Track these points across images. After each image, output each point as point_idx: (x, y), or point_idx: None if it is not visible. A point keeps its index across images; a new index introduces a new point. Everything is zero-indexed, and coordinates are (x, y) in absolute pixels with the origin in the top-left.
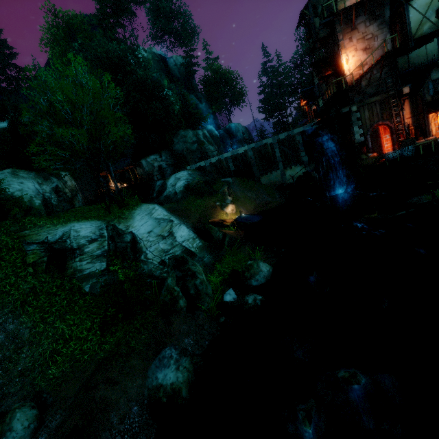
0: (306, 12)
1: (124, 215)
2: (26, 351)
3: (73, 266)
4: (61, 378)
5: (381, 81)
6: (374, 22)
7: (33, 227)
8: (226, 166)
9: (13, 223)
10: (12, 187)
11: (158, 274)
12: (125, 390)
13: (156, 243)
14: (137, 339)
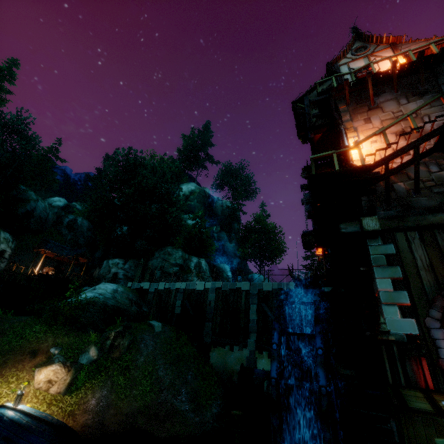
0: (301, 104)
1: None
2: None
3: None
4: None
5: None
6: (417, 98)
7: None
8: (173, 302)
9: None
10: None
11: None
12: None
13: None
14: None
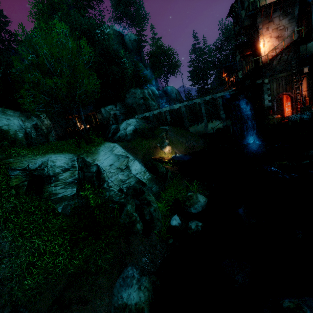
0: (236, 5)
1: (91, 150)
2: (6, 262)
3: (48, 190)
4: (35, 290)
5: (287, 62)
6: (286, 17)
7: (17, 156)
8: (165, 117)
9: (0, 151)
10: (1, 122)
11: (117, 199)
12: (94, 309)
13: (116, 174)
14: (103, 258)
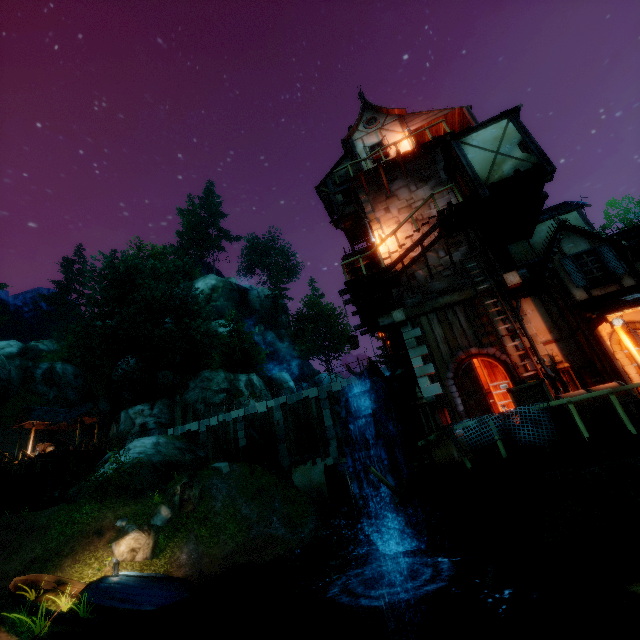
0: (325, 189)
1: None
2: None
3: None
4: None
5: (456, 267)
6: (423, 184)
7: None
8: (234, 436)
9: None
10: None
11: None
12: None
13: None
14: None
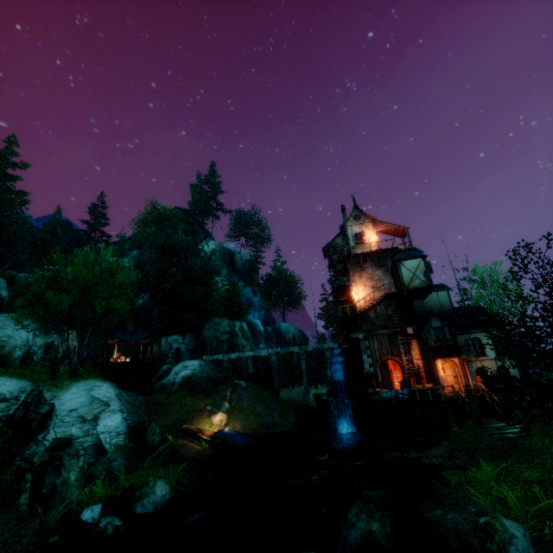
0: (327, 249)
1: (61, 384)
2: None
3: None
4: None
5: (388, 316)
6: (379, 268)
7: None
8: (245, 366)
9: None
10: (4, 331)
11: None
12: None
13: (70, 425)
14: None
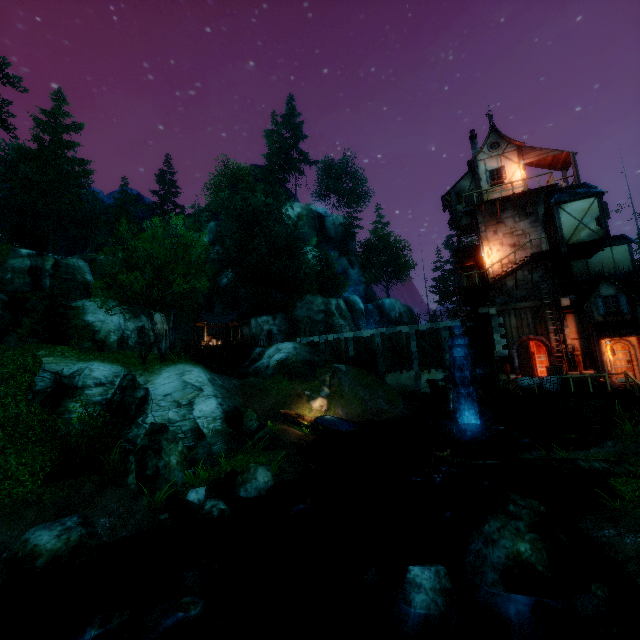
0: (448, 198)
1: (152, 369)
2: None
3: (67, 405)
4: None
5: (533, 284)
6: (525, 218)
7: (60, 356)
8: (345, 348)
9: (48, 347)
10: (96, 316)
11: None
12: None
13: (167, 409)
14: (55, 494)
